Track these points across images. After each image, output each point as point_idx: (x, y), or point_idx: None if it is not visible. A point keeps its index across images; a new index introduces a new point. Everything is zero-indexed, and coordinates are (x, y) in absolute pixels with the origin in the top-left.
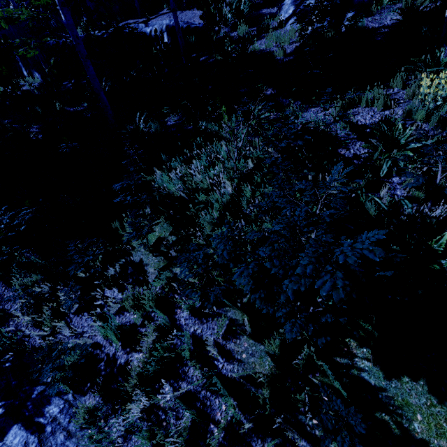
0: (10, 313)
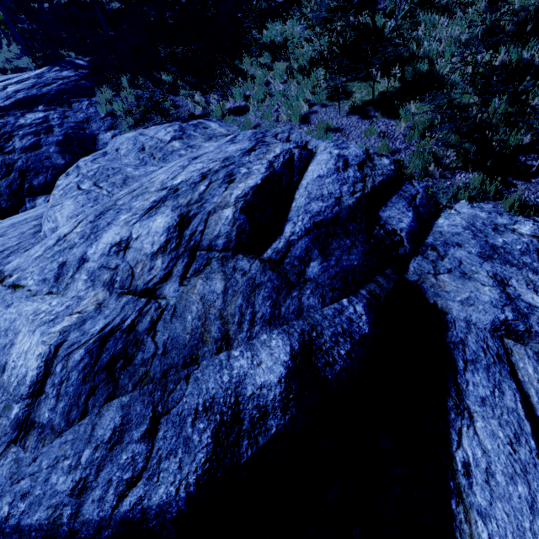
0: (180, 105)
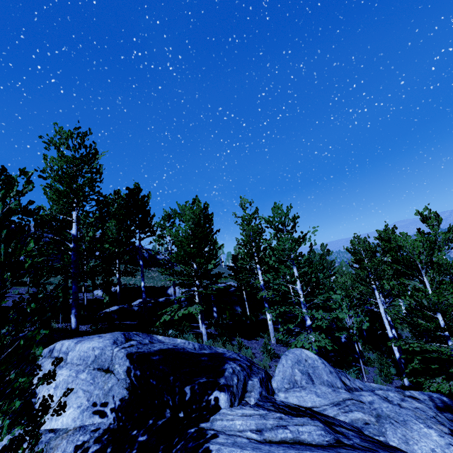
0: None
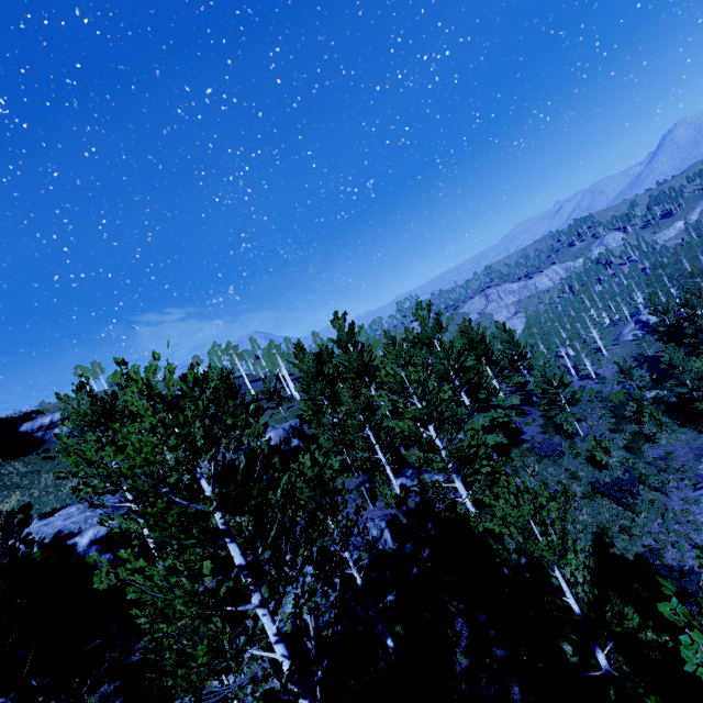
0: None
